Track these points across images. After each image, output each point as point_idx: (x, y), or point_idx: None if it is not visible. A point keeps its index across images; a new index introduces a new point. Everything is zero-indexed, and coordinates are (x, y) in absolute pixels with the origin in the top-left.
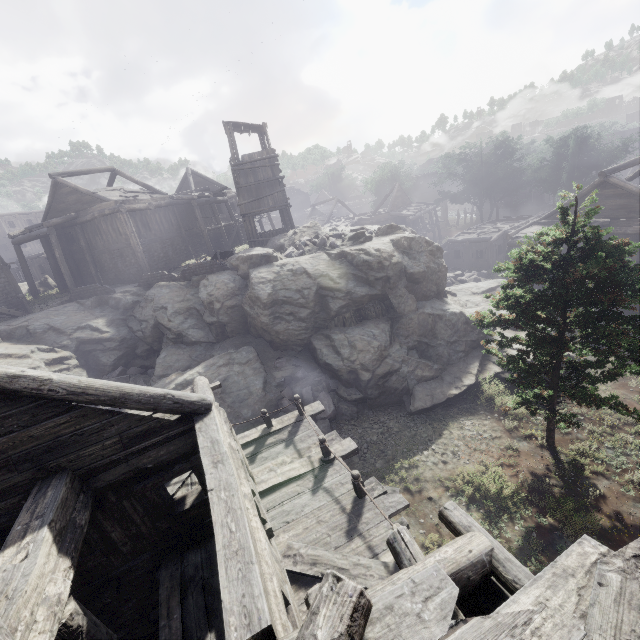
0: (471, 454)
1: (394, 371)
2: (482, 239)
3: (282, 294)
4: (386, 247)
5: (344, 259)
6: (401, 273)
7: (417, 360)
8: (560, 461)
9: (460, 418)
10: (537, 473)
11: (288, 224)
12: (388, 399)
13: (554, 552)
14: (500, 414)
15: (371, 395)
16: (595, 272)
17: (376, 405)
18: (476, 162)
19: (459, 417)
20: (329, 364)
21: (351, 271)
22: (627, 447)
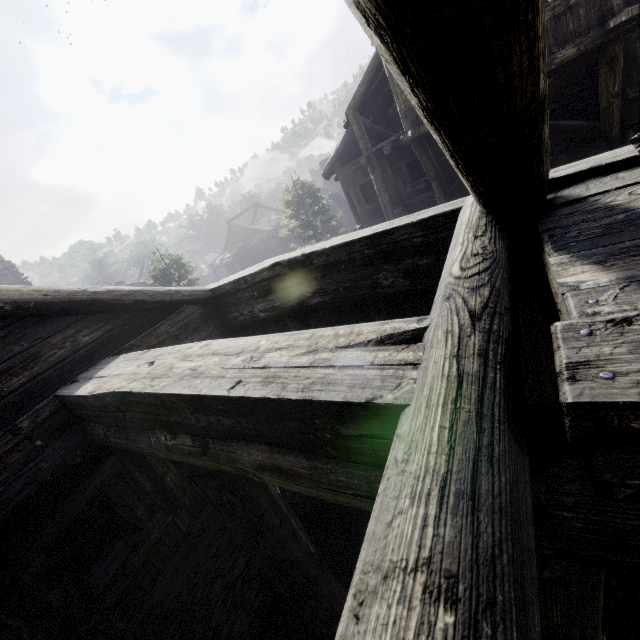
0: None
1: None
2: (211, 273)
3: None
4: None
5: None
6: None
7: None
8: None
9: None
10: None
11: None
12: None
13: None
14: None
15: None
16: (168, 268)
17: None
18: (201, 225)
19: None
20: None
21: None
22: None
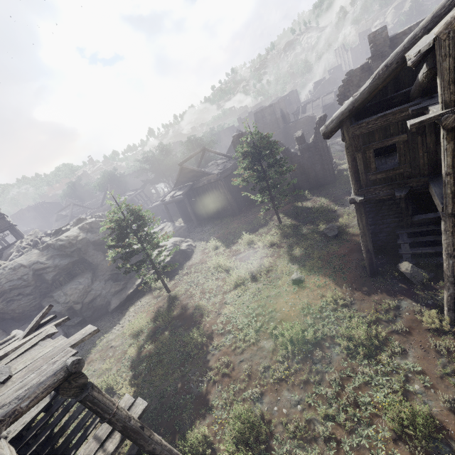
0: (136, 316)
1: (97, 296)
2: (162, 203)
3: (8, 285)
4: (73, 233)
5: (50, 248)
6: (88, 243)
7: (111, 284)
8: (169, 297)
9: (136, 302)
10: (160, 307)
11: (18, 237)
12: (100, 312)
13: (156, 334)
14: (154, 290)
15: (87, 315)
16: (125, 222)
17: (94, 319)
18: (154, 161)
19: (136, 302)
20: (54, 311)
21: (55, 253)
22: (195, 278)
